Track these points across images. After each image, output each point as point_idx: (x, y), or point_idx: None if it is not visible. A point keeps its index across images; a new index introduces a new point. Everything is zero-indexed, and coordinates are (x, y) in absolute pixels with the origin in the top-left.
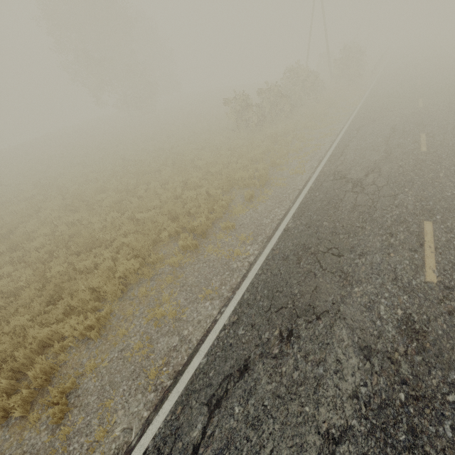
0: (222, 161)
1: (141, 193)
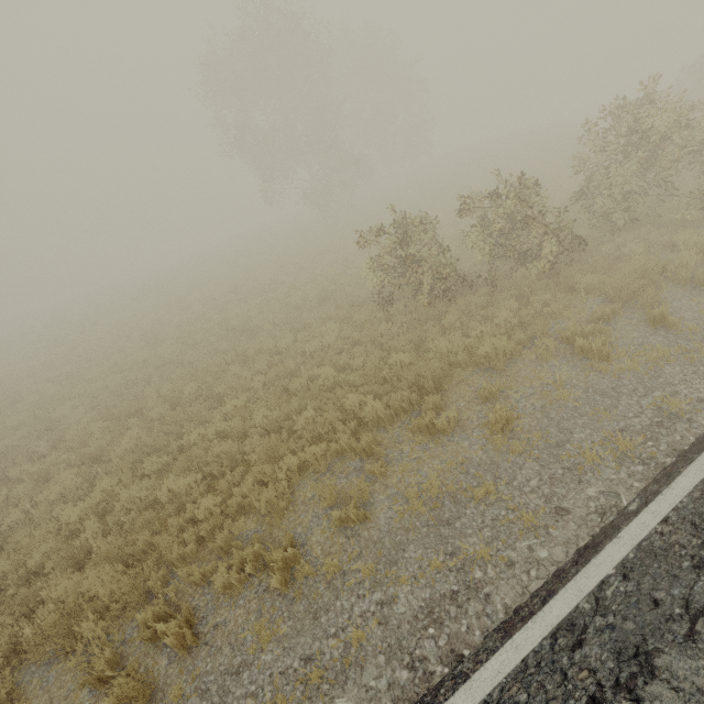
0: (224, 451)
1: (47, 496)
